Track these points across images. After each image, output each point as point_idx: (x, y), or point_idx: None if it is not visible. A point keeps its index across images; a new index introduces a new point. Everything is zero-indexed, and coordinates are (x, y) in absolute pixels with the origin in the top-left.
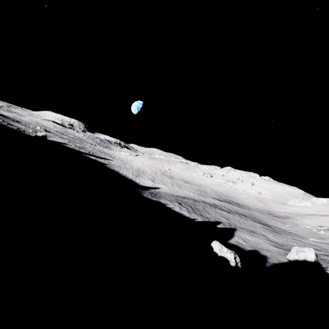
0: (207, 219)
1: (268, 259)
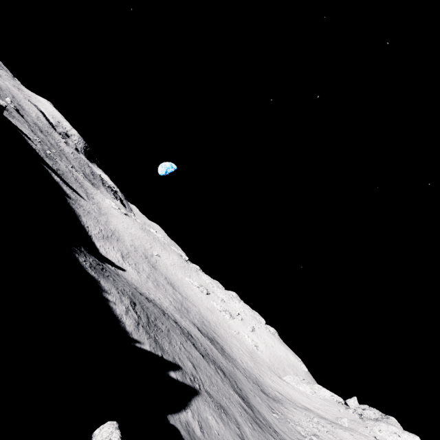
0: (162, 352)
1: None
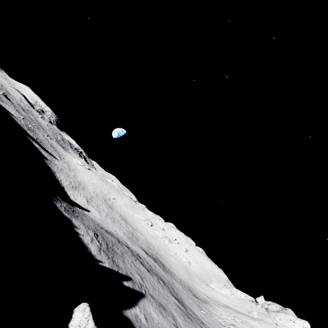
0: (117, 268)
1: None
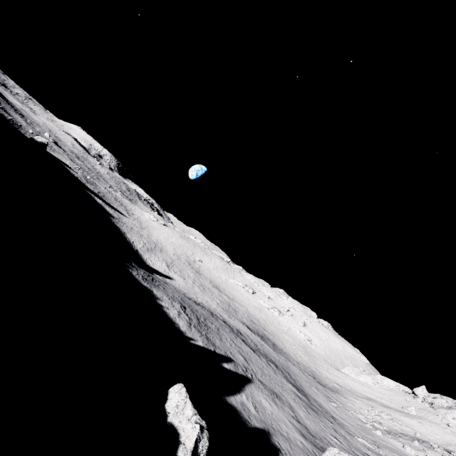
0: (214, 347)
1: None
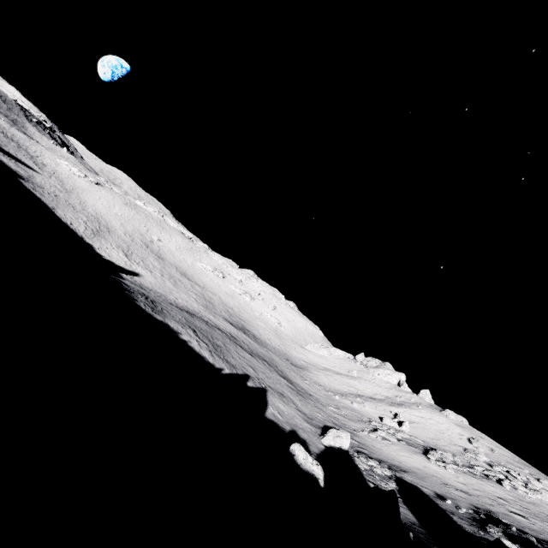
0: (235, 369)
1: (309, 446)
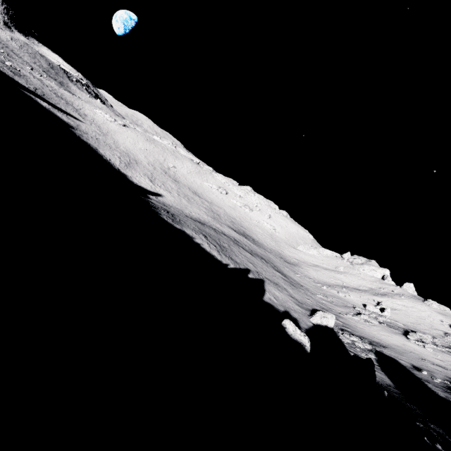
0: (238, 265)
1: (299, 323)
